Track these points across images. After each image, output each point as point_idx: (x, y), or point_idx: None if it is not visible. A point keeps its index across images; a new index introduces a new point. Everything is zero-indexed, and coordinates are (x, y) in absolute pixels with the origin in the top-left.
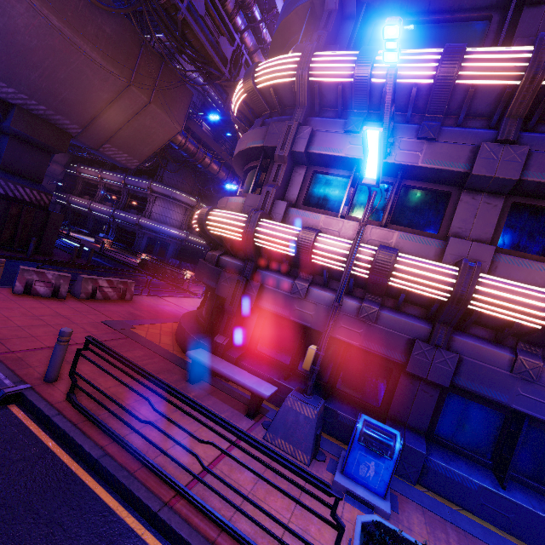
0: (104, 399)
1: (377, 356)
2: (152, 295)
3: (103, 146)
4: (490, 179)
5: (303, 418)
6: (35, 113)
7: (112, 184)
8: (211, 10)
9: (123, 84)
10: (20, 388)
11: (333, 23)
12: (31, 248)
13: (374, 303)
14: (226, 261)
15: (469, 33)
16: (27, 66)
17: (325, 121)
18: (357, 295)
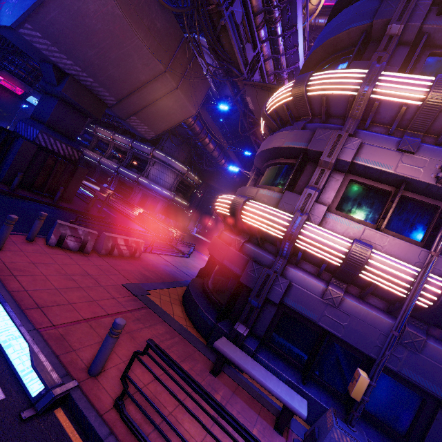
0: (147, 405)
1: (410, 383)
2: (153, 253)
3: (130, 118)
4: None
5: None
6: (83, 83)
7: (121, 145)
8: (244, 21)
9: (160, 70)
10: (68, 388)
11: (393, 47)
12: (58, 195)
13: (419, 330)
14: (252, 249)
15: None
16: (87, 45)
17: (376, 136)
18: (396, 316)
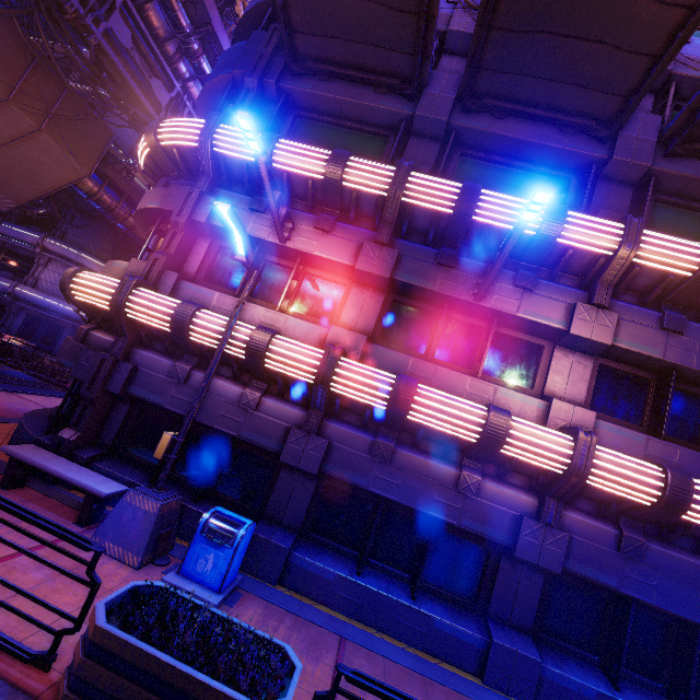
0: None
1: (261, 449)
2: None
3: None
4: (369, 275)
5: (142, 514)
6: None
7: None
8: (142, 46)
9: None
10: None
11: (250, 101)
12: None
13: (258, 389)
14: (96, 336)
15: (374, 145)
16: None
17: (232, 195)
18: (244, 382)
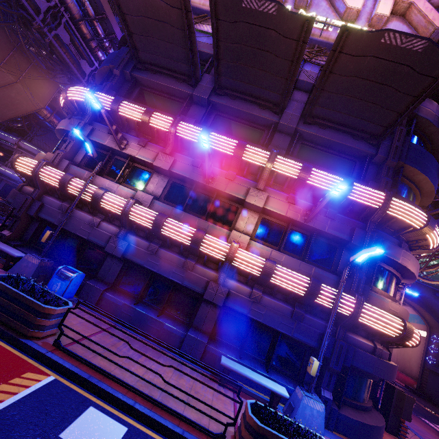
0: None
1: (100, 247)
2: None
3: None
4: (160, 168)
5: (31, 264)
6: None
7: None
8: (76, 43)
9: None
10: None
11: (116, 81)
12: None
13: (100, 218)
14: (26, 188)
15: (176, 107)
16: None
17: (101, 125)
18: (94, 214)
